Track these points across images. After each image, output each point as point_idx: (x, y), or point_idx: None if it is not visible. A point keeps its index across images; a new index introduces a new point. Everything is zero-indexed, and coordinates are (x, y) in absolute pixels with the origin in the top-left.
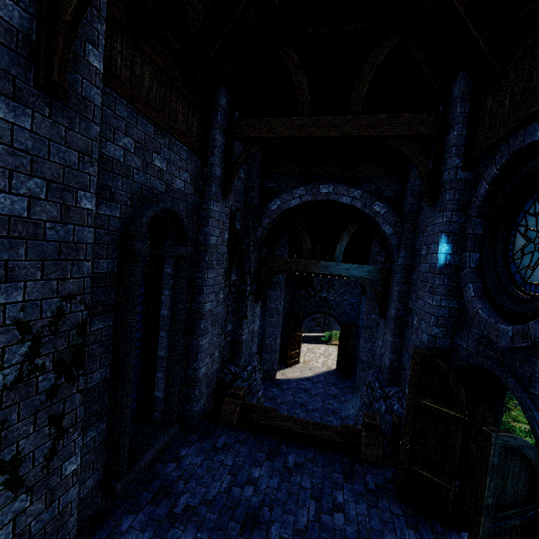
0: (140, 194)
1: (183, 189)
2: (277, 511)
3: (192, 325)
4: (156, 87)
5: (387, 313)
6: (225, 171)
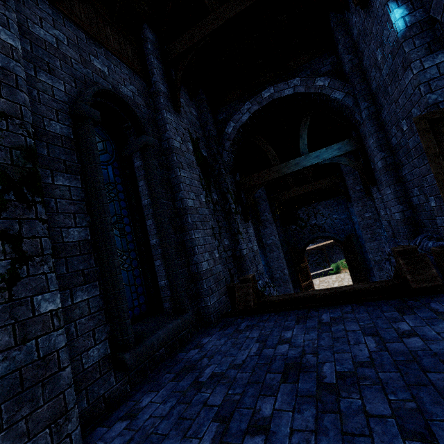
0: (84, 82)
1: (132, 97)
2: (324, 354)
3: (181, 223)
4: (78, 5)
5: (375, 175)
6: (169, 90)
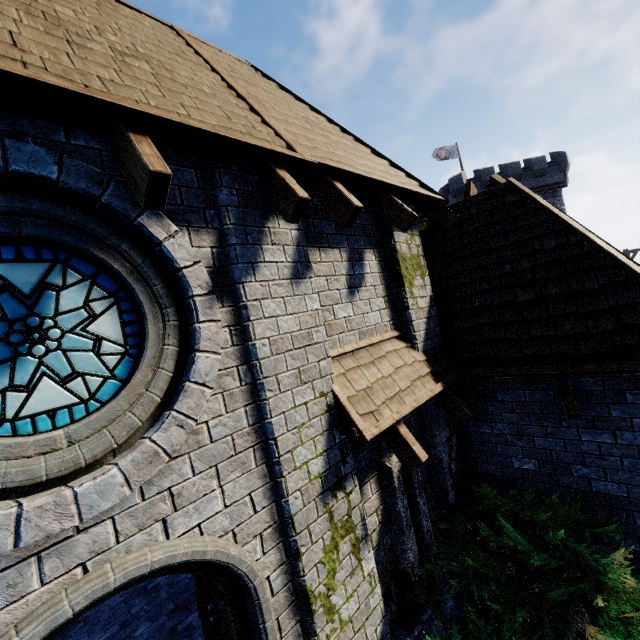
0: None
1: None
2: None
3: None
4: None
5: None
6: None
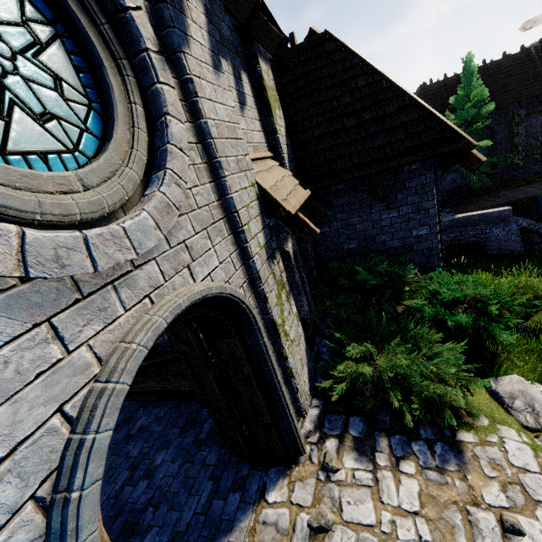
0: None
1: None
2: None
3: None
4: None
5: None
6: None
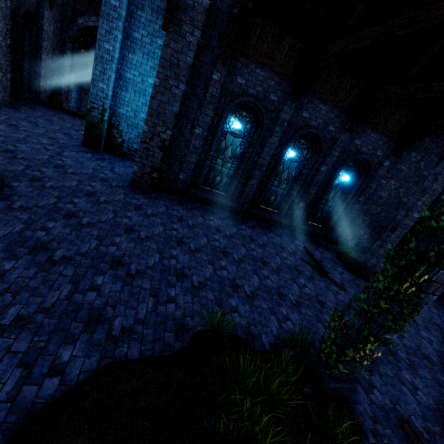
0: (18, 1)
1: (32, 0)
2: (69, 120)
3: (37, 62)
4: None
5: None
6: None
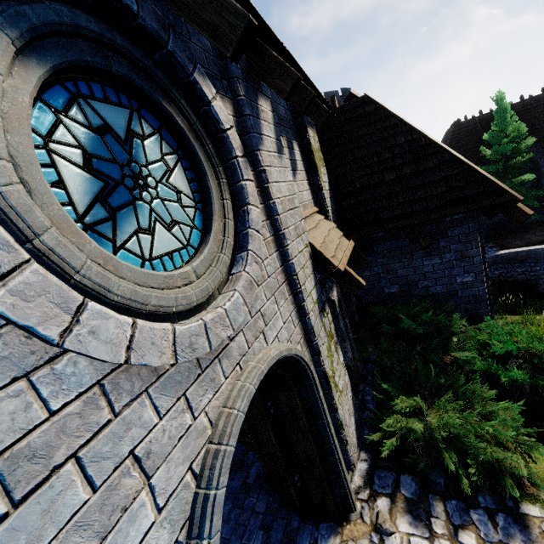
0: None
1: None
2: None
3: None
4: None
5: None
6: None
